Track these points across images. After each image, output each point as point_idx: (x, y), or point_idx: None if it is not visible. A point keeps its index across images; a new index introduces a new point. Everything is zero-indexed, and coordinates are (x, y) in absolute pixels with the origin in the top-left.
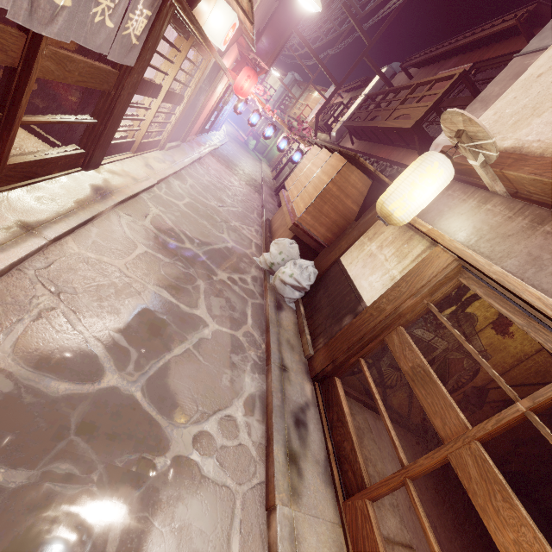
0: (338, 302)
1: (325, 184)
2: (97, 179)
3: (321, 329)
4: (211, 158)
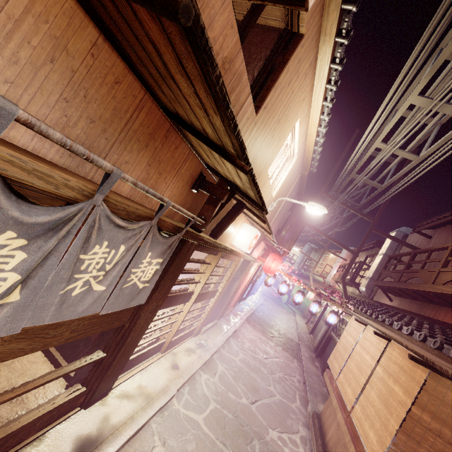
0: None
1: (404, 405)
2: (92, 420)
3: None
4: (247, 325)
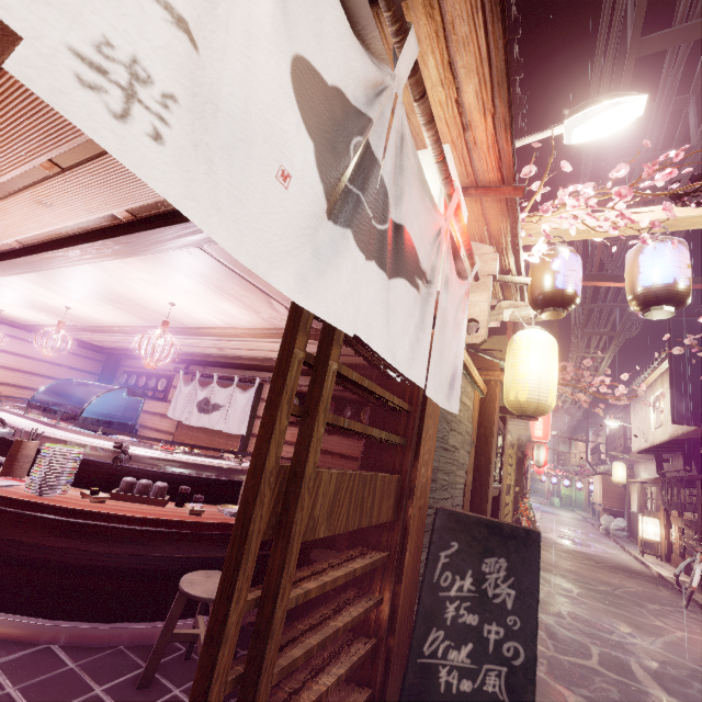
0: (635, 521)
1: (601, 486)
2: None
3: (636, 534)
4: (543, 513)
